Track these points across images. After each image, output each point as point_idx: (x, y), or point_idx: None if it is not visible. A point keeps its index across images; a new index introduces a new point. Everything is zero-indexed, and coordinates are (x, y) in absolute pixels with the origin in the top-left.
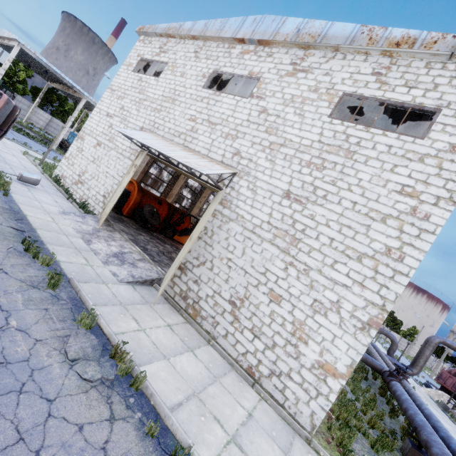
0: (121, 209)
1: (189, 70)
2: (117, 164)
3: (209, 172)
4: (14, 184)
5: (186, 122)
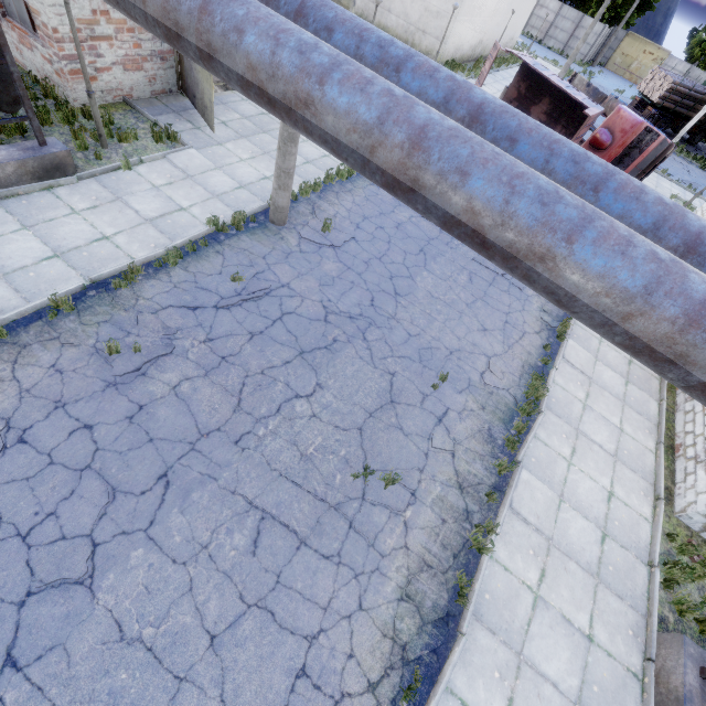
0: None
1: None
2: None
3: None
4: None
5: None
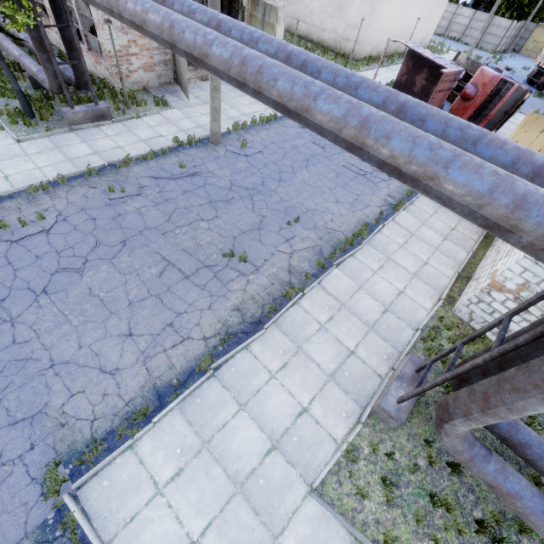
0: None
1: None
2: None
3: None
4: None
5: None
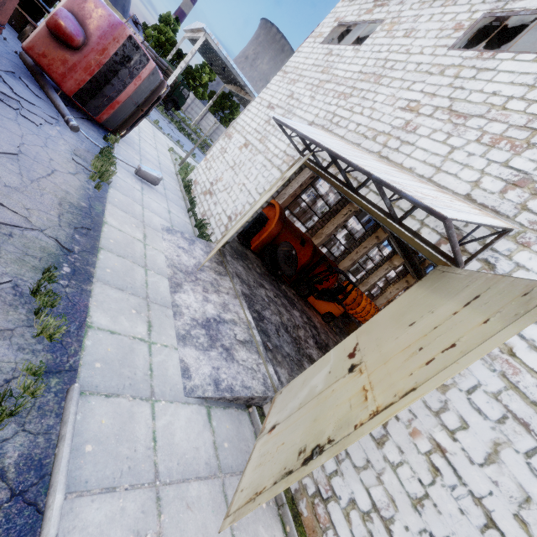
0: (250, 239)
1: (424, 23)
2: (260, 175)
3: (454, 213)
4: (126, 178)
5: (395, 113)
